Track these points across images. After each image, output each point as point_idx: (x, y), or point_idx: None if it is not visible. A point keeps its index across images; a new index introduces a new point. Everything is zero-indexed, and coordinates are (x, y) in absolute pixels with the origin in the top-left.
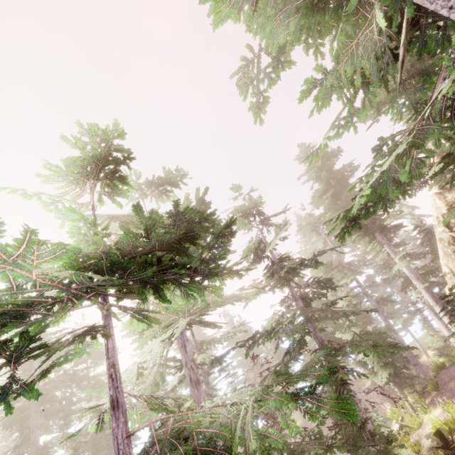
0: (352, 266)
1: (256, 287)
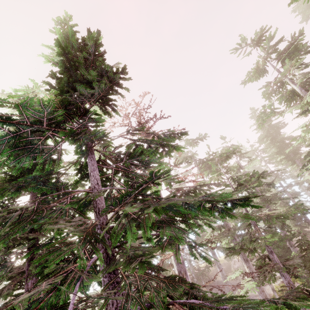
0: (278, 176)
1: None
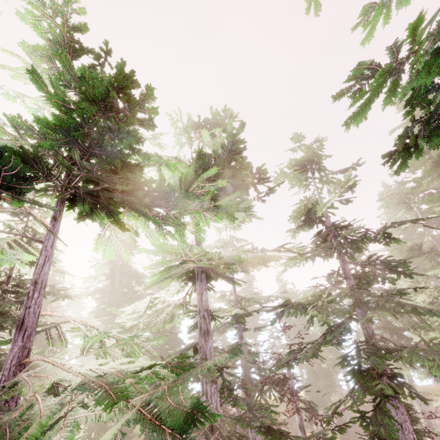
0: None
1: (292, 251)
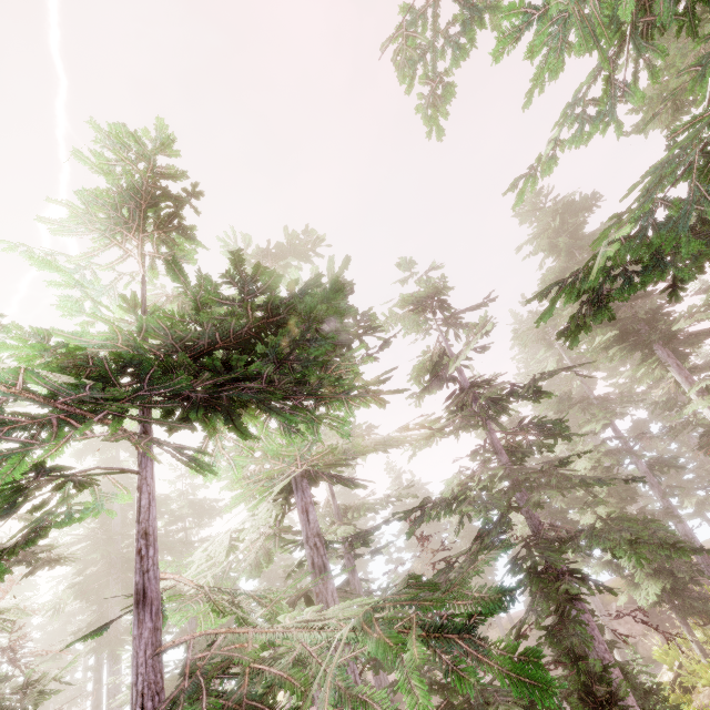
0: (606, 403)
1: (427, 427)
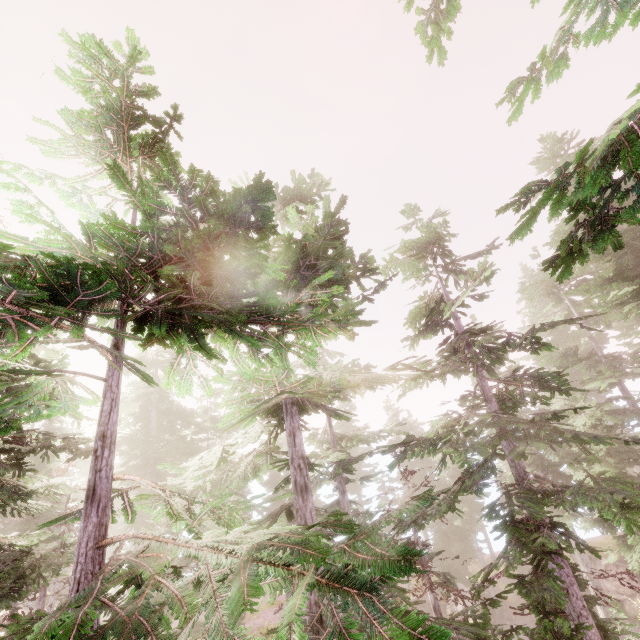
0: (616, 362)
1: (414, 368)
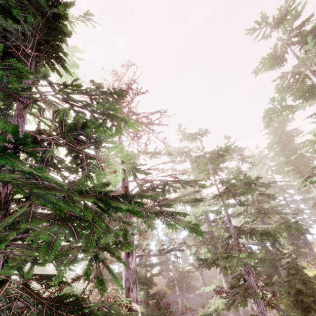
0: (283, 188)
1: None
